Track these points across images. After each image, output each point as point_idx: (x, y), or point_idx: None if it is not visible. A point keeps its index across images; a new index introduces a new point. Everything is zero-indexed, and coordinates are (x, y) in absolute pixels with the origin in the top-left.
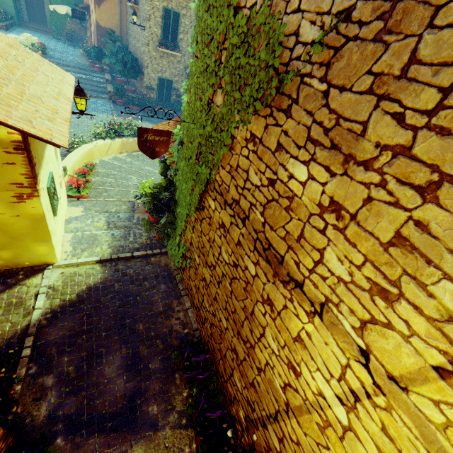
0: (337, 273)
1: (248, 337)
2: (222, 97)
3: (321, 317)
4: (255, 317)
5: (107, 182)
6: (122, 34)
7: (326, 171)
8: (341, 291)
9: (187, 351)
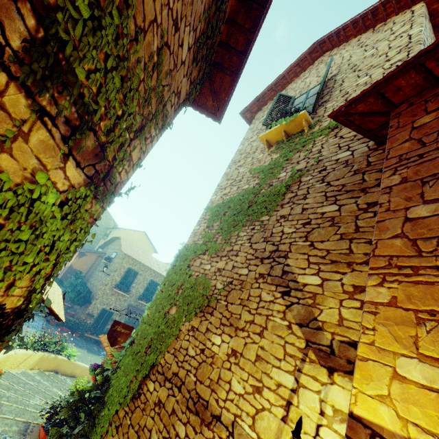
0: (238, 391)
1: None
2: (176, 309)
3: (233, 435)
4: None
5: (6, 395)
6: (86, 275)
7: (229, 336)
8: (241, 403)
9: None
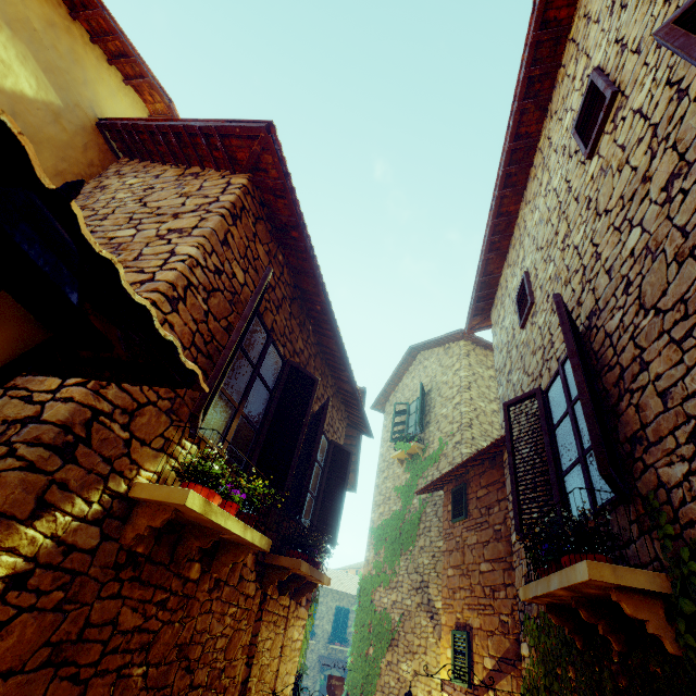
0: None
1: None
2: (373, 649)
3: None
4: None
5: None
6: None
7: (410, 661)
8: None
9: None
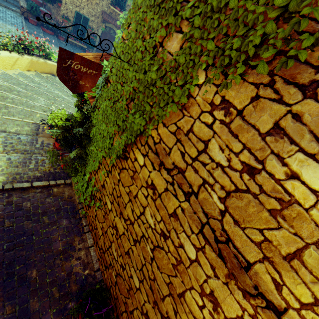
0: None
1: (169, 315)
2: (179, 43)
3: None
4: (186, 302)
5: (9, 97)
6: None
7: None
8: None
9: (89, 303)
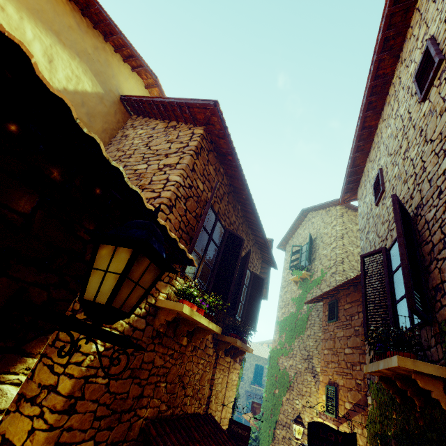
0: (307, 421)
1: None
2: (278, 390)
3: None
4: None
5: None
6: None
7: (301, 399)
8: None
9: None
